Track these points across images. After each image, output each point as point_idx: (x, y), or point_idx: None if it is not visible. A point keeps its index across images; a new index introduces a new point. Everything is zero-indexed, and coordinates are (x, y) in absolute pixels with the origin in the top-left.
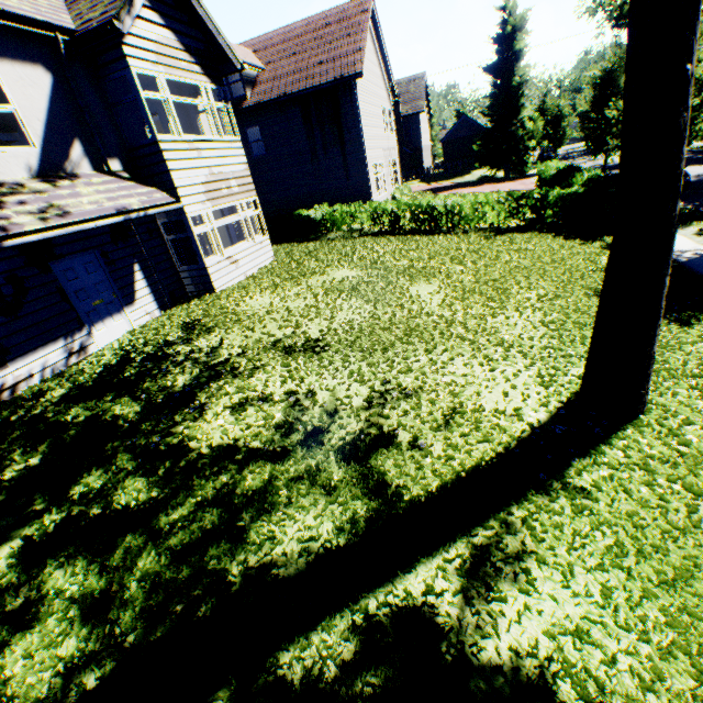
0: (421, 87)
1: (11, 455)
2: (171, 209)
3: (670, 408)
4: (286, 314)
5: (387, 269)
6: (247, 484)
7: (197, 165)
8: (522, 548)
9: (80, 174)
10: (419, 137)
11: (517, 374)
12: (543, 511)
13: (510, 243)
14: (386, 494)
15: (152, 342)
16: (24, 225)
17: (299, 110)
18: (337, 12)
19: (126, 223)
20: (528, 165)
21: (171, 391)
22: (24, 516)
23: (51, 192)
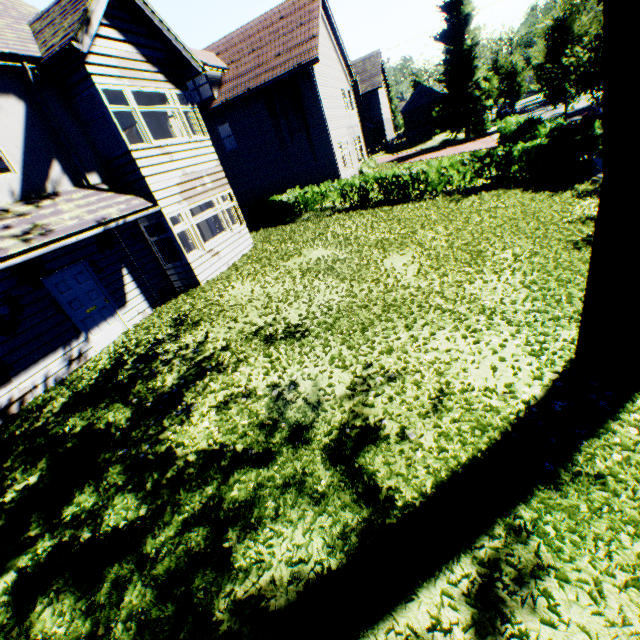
0: (376, 64)
1: (13, 474)
2: (149, 213)
3: None
4: (266, 301)
5: (360, 244)
6: (233, 496)
7: (170, 168)
8: (537, 563)
9: (61, 191)
10: (379, 112)
11: (504, 344)
12: (554, 510)
13: (478, 203)
14: (377, 500)
15: (143, 341)
16: (8, 249)
17: (263, 102)
18: (289, 5)
19: (111, 231)
20: (487, 123)
21: (161, 392)
22: (19, 544)
23: (33, 213)
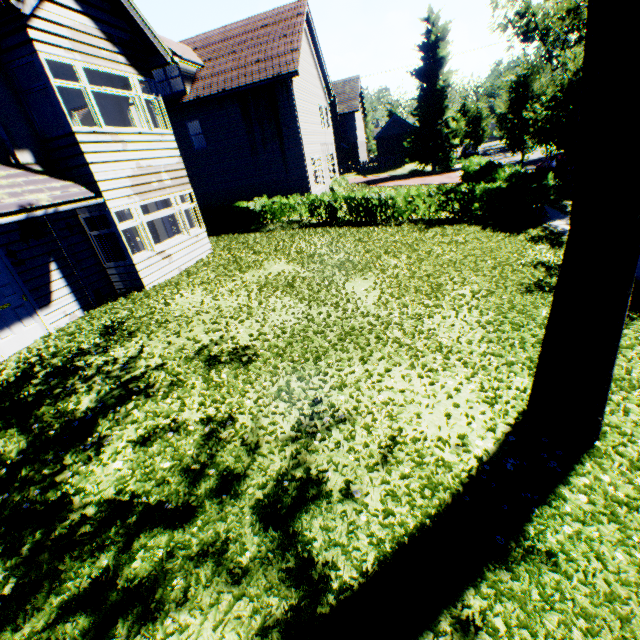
0: (355, 88)
1: None
2: (89, 204)
3: (625, 429)
4: (216, 315)
5: (323, 263)
6: (133, 569)
7: (122, 158)
8: None
9: None
10: (354, 134)
11: (459, 388)
12: (505, 596)
13: (441, 235)
14: (310, 580)
15: (63, 350)
16: None
17: (238, 105)
18: (274, 15)
19: (40, 219)
20: (453, 160)
21: (71, 417)
22: None
23: None
